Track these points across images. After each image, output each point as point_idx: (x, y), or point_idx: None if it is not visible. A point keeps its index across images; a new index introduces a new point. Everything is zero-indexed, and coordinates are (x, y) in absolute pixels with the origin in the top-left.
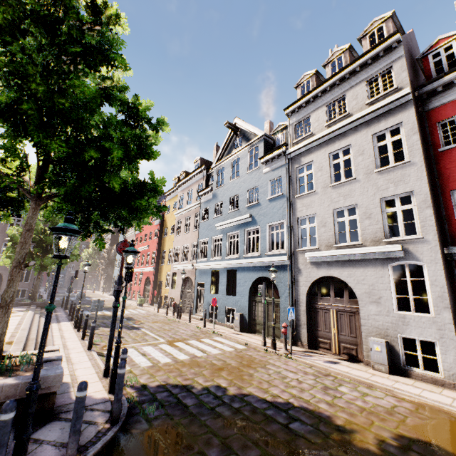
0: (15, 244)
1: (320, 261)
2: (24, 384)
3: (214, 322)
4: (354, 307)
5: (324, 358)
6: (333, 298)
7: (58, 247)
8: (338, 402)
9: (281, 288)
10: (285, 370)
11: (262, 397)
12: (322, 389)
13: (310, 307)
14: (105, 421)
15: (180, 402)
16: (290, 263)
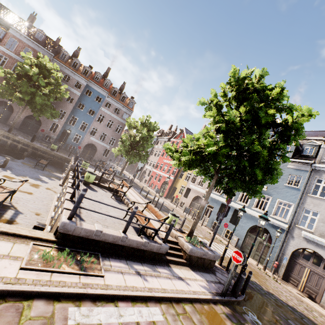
0: (123, 144)
1: (312, 240)
2: (212, 255)
3: (222, 235)
4: (324, 275)
5: (295, 290)
6: (311, 263)
7: (138, 151)
8: (316, 319)
9: (275, 240)
10: (279, 288)
11: (280, 298)
12: (304, 308)
13: (291, 259)
14: (233, 280)
15: (248, 284)
16: (287, 230)
